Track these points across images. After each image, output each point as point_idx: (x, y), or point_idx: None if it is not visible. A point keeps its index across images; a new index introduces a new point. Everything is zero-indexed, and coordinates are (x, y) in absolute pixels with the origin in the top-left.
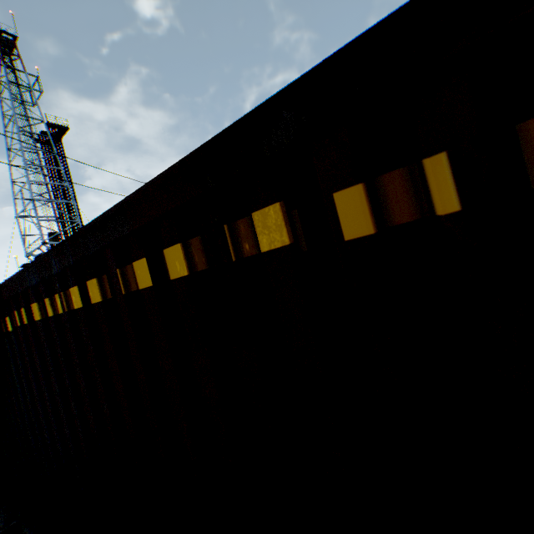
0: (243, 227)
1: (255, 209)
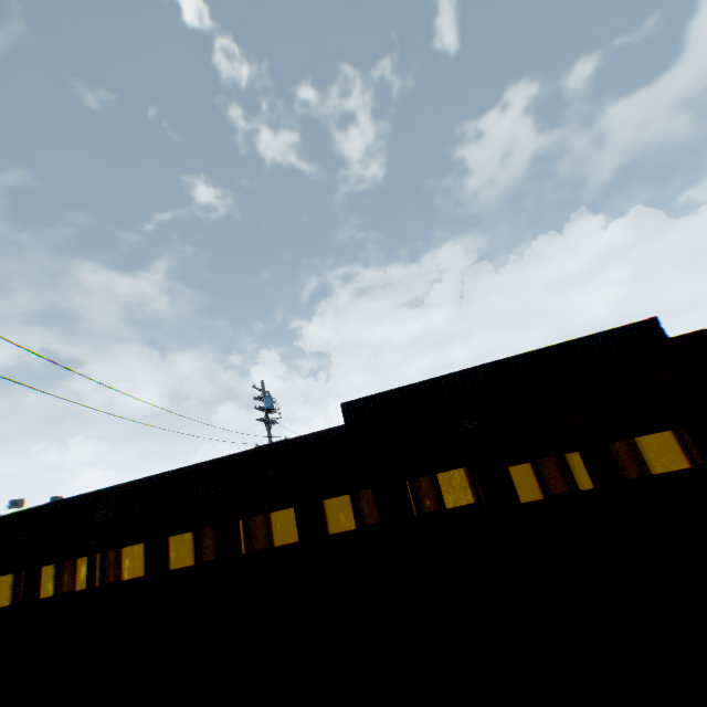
0: (424, 484)
1: (440, 470)
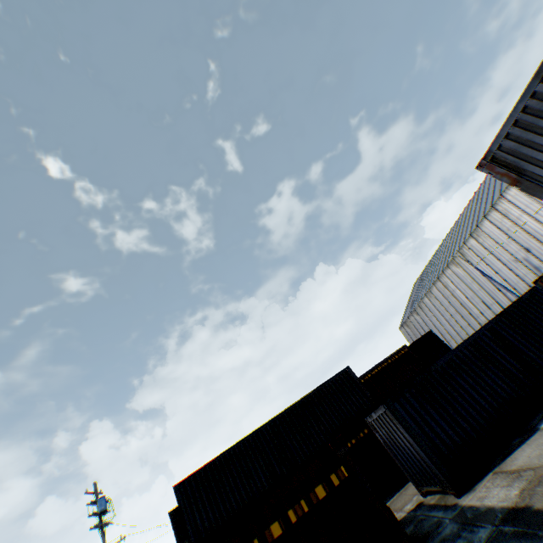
0: None
1: None
